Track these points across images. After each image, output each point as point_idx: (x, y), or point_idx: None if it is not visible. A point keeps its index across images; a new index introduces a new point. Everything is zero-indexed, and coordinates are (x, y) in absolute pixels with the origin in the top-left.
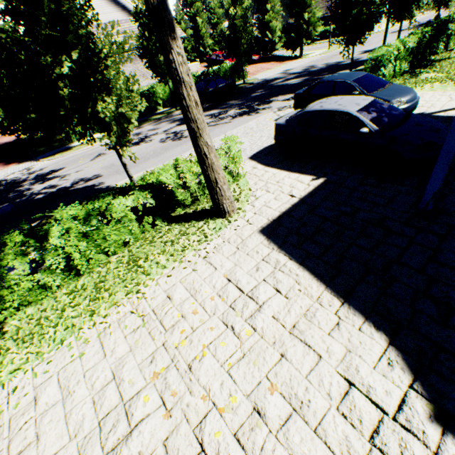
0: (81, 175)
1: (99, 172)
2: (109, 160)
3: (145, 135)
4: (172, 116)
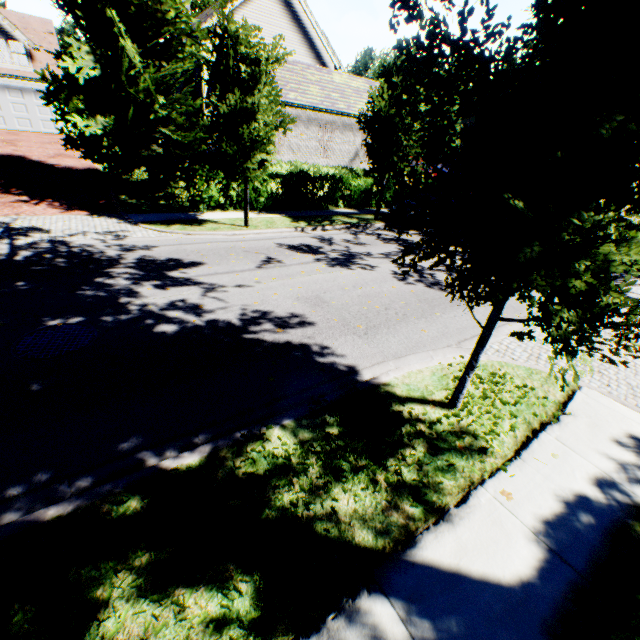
0: (253, 299)
1: (296, 308)
2: (303, 282)
3: (346, 248)
4: (371, 227)
